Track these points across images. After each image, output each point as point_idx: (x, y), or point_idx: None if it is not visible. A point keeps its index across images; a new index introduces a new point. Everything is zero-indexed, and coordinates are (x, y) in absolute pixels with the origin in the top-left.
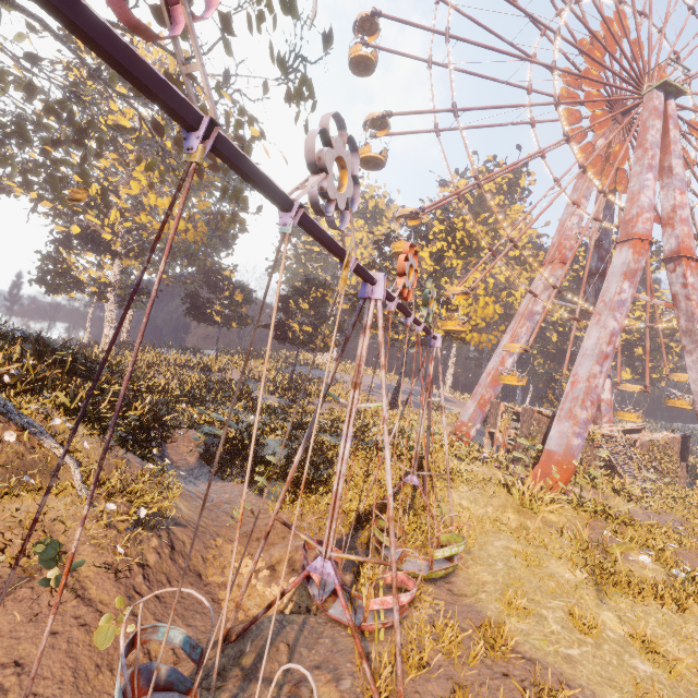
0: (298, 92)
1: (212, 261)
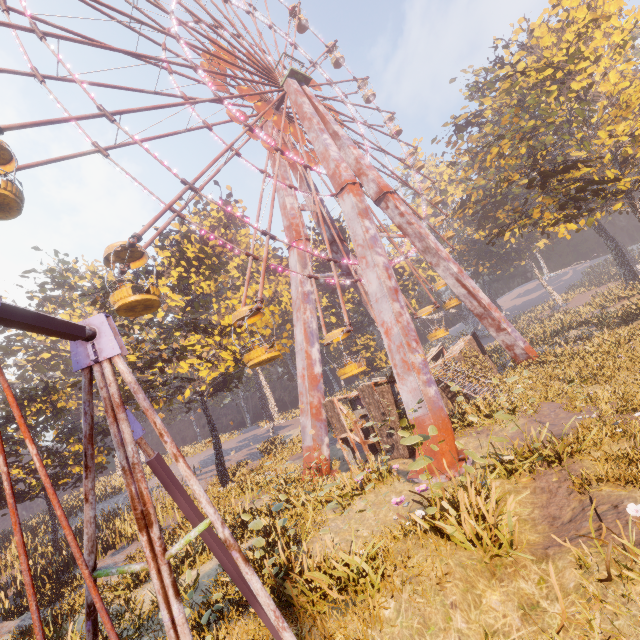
0: None
1: None
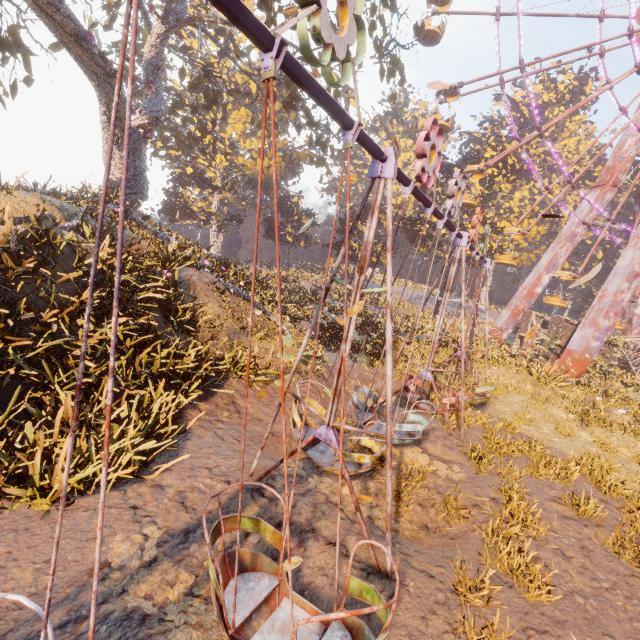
0: (392, 74)
1: (281, 189)
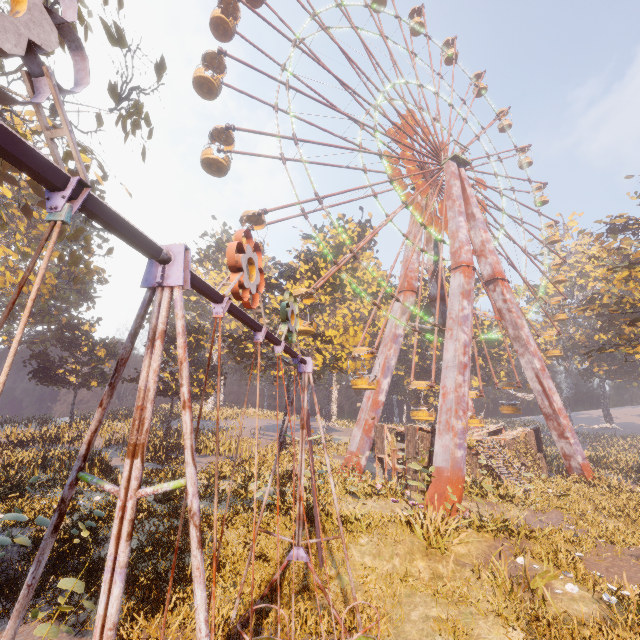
0: (129, 115)
1: (69, 316)
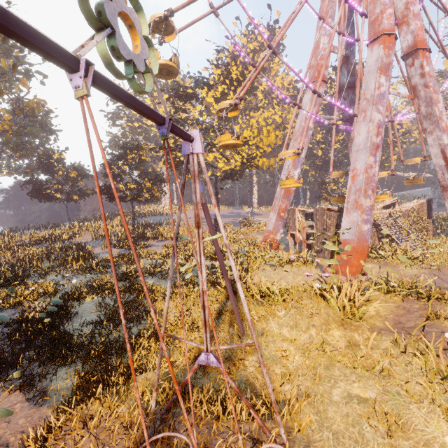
0: None
1: (43, 149)
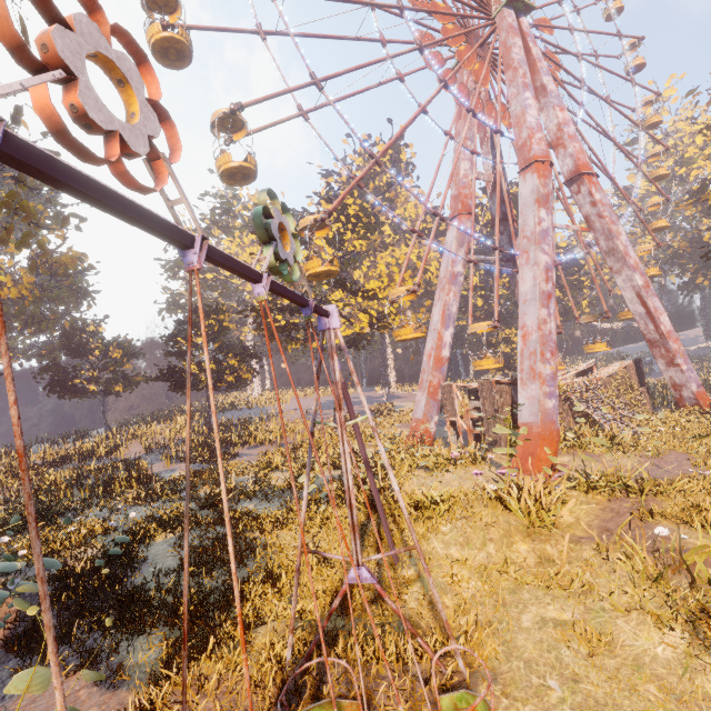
0: None
1: (71, 319)
